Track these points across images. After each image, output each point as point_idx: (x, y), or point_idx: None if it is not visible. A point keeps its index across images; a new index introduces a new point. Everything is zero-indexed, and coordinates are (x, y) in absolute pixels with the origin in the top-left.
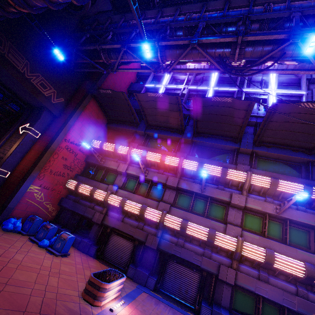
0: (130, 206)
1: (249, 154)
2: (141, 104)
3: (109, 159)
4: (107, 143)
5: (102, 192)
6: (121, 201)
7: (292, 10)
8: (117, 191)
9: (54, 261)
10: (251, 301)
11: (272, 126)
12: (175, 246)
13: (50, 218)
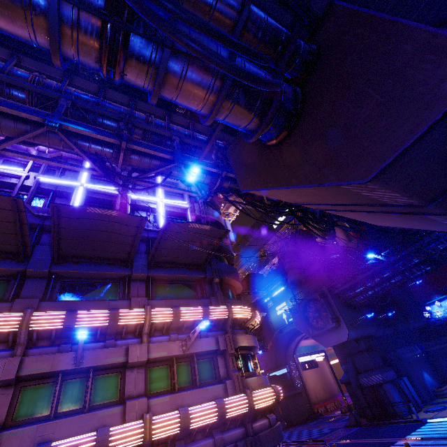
0: None
1: (144, 280)
2: None
3: None
4: None
5: None
6: None
7: (172, 132)
8: None
9: None
10: None
11: (167, 245)
12: None
13: None
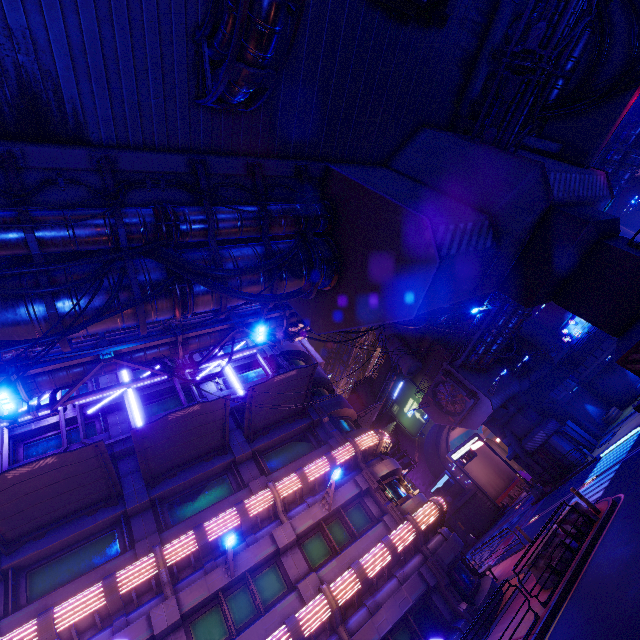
0: None
1: (250, 458)
2: None
3: None
4: None
5: None
6: None
7: None
8: None
9: None
10: None
11: (258, 410)
12: None
13: None
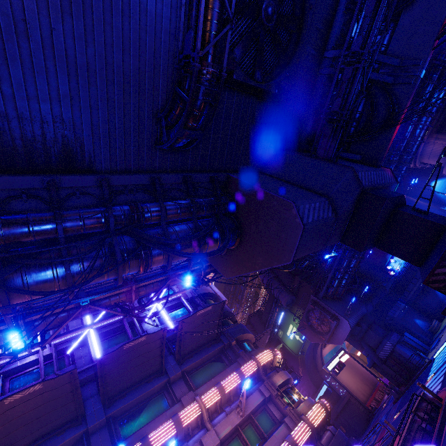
0: None
1: (181, 377)
2: None
3: None
4: None
5: None
6: None
7: None
8: None
9: None
10: None
11: (186, 338)
12: None
13: None
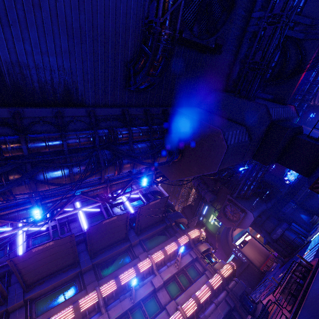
0: None
1: (138, 243)
2: (17, 267)
3: None
4: None
5: None
6: None
7: None
8: None
9: None
10: None
11: (142, 219)
12: None
13: None
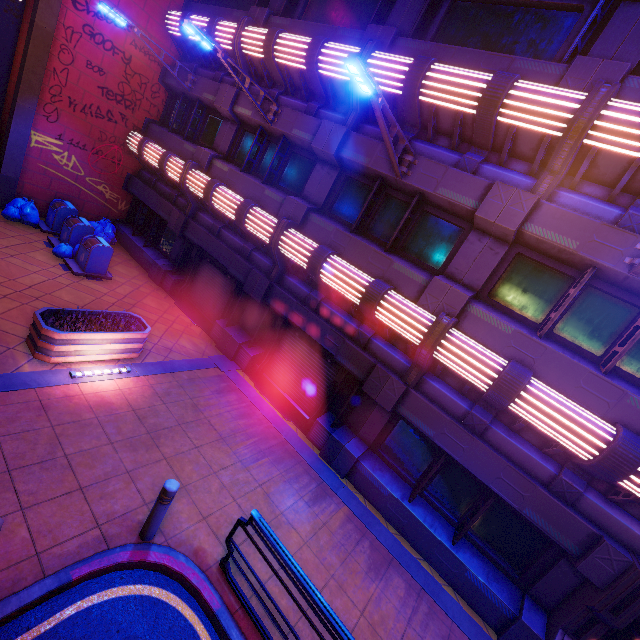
0: (222, 202)
1: None
2: None
3: (207, 75)
4: (194, 19)
5: (179, 163)
6: (206, 186)
7: None
8: (211, 164)
9: (57, 280)
10: (427, 451)
11: None
12: (297, 305)
13: (118, 214)
